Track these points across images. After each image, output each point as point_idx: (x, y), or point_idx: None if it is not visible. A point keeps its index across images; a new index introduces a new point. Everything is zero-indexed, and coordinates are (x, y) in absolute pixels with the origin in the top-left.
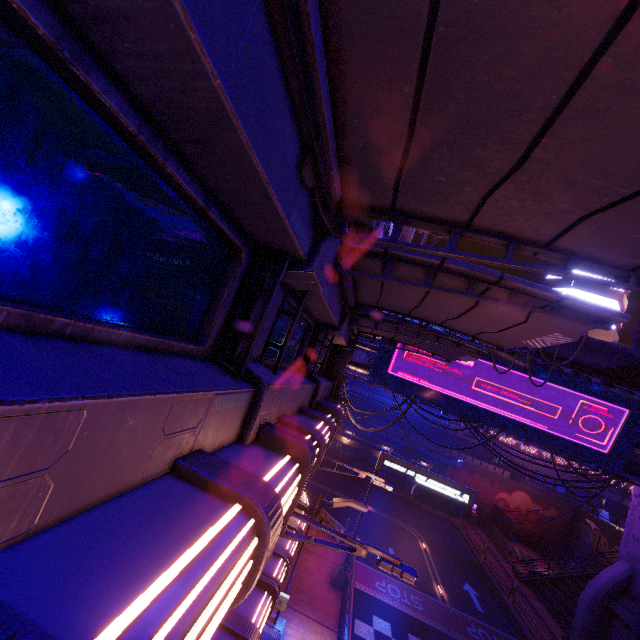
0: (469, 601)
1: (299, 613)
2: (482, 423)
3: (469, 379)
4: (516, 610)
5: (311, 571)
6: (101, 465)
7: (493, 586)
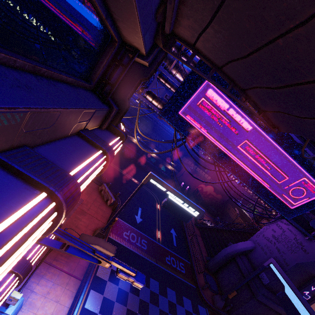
0: (171, 240)
1: (54, 268)
2: (229, 171)
3: (240, 139)
4: (191, 244)
5: (80, 229)
6: None
7: (184, 229)
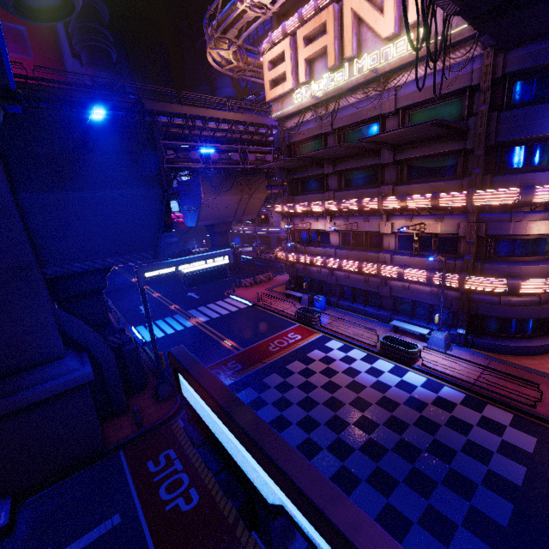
0: None
1: (483, 368)
2: None
3: None
4: None
5: None
6: (307, 200)
7: None
